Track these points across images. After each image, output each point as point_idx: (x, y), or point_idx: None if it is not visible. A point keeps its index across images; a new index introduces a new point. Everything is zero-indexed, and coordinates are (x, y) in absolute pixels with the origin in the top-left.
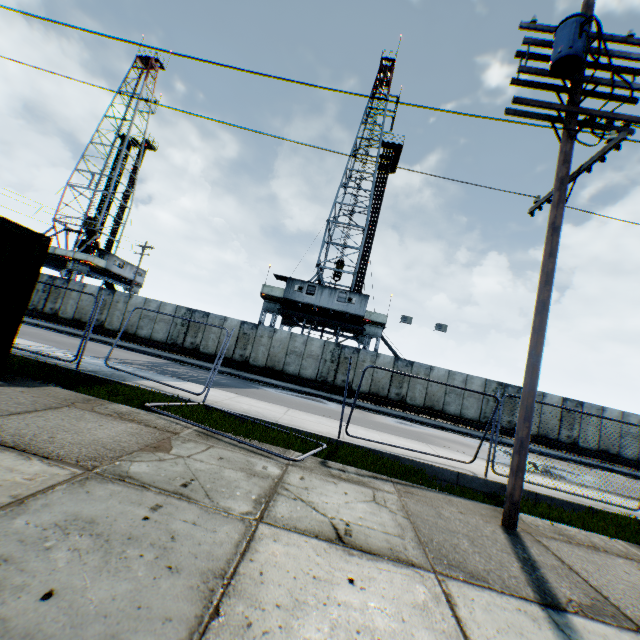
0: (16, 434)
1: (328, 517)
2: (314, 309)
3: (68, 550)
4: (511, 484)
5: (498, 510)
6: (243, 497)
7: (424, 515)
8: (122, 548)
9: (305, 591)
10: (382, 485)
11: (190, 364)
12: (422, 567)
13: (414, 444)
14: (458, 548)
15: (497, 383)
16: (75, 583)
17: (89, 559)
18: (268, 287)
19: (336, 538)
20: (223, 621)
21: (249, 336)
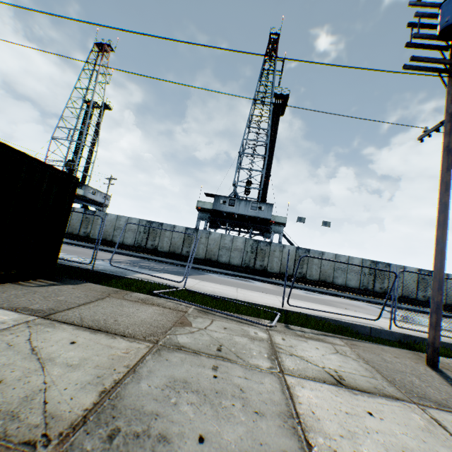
0: (93, 320)
1: (320, 367)
2: (234, 216)
3: (187, 404)
4: (431, 335)
5: (416, 353)
6: (260, 356)
7: (375, 361)
8: (218, 400)
9: (349, 424)
10: (334, 340)
11: (154, 260)
12: (404, 400)
13: (329, 308)
14: (414, 384)
15: (370, 261)
16: (210, 429)
17: (205, 410)
18: (201, 202)
19: (337, 382)
20: (318, 450)
21: (192, 238)
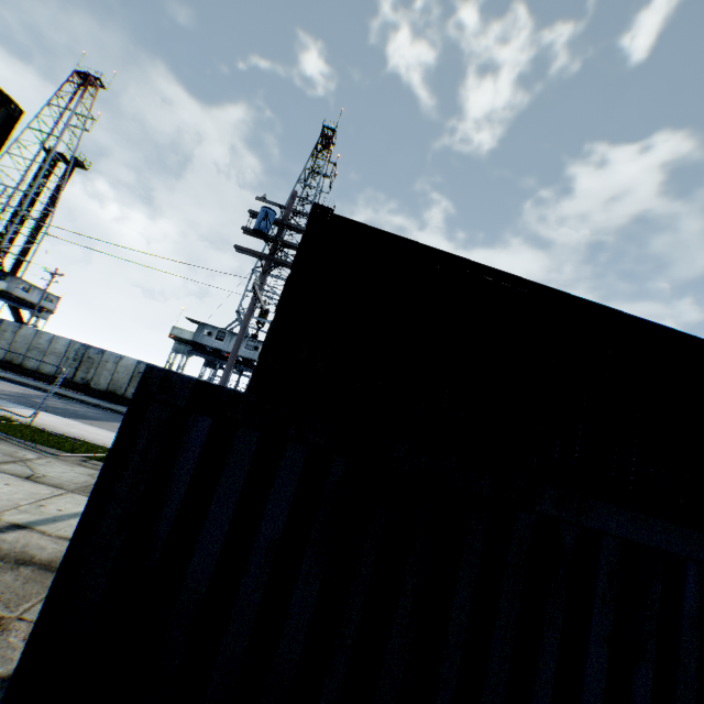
0: None
1: (37, 473)
2: (223, 354)
3: None
4: None
5: None
6: None
7: None
8: None
9: None
10: None
11: (72, 398)
12: (66, 489)
13: None
14: None
15: None
16: None
17: None
18: (178, 329)
19: (26, 477)
20: None
21: None
